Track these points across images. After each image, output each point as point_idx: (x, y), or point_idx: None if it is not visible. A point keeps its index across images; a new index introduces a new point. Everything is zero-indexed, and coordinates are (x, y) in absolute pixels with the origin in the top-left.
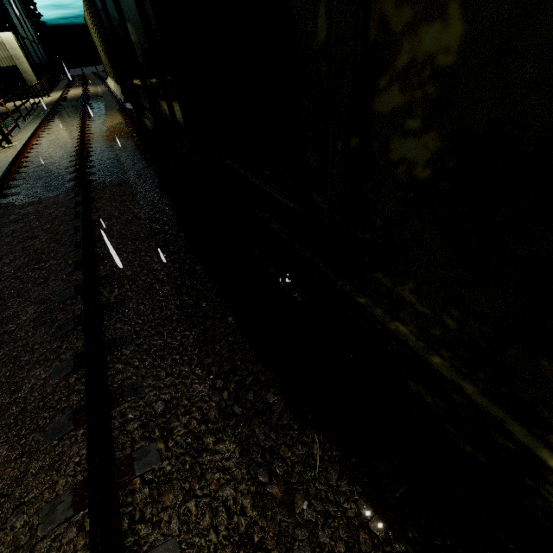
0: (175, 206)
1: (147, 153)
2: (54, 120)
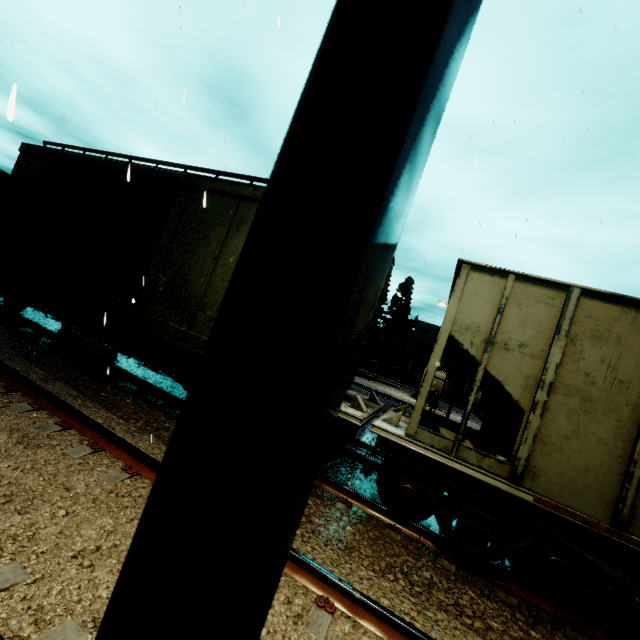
0: None
1: None
2: None
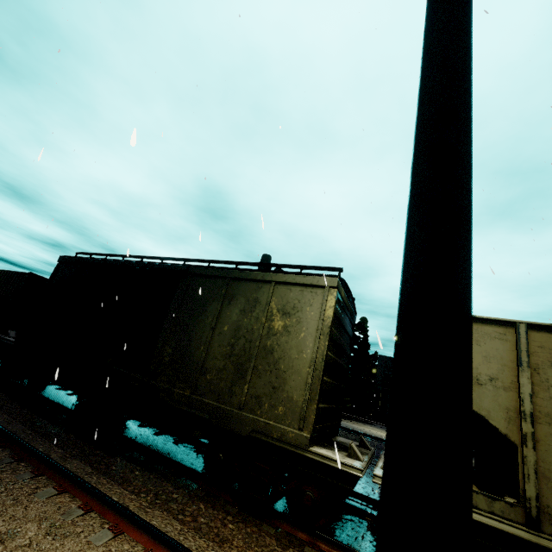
0: (13, 397)
1: None
2: None
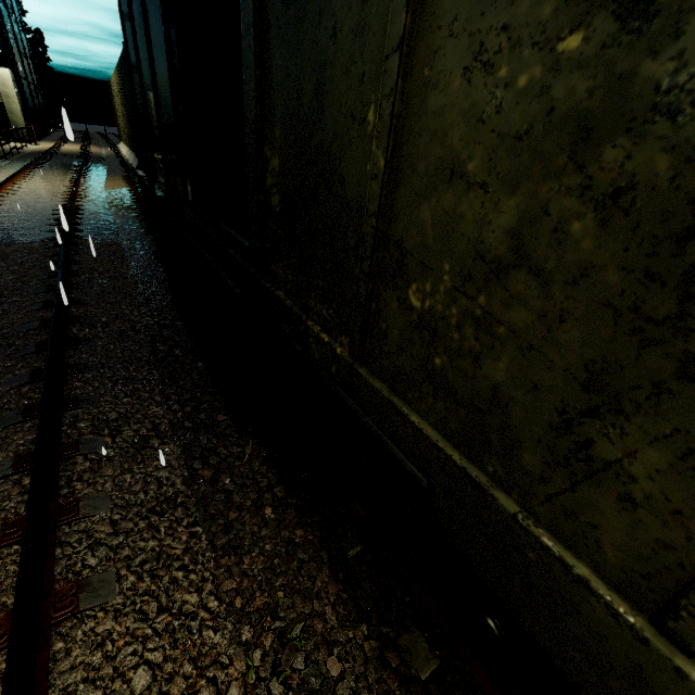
0: (169, 273)
1: (149, 223)
2: (38, 170)
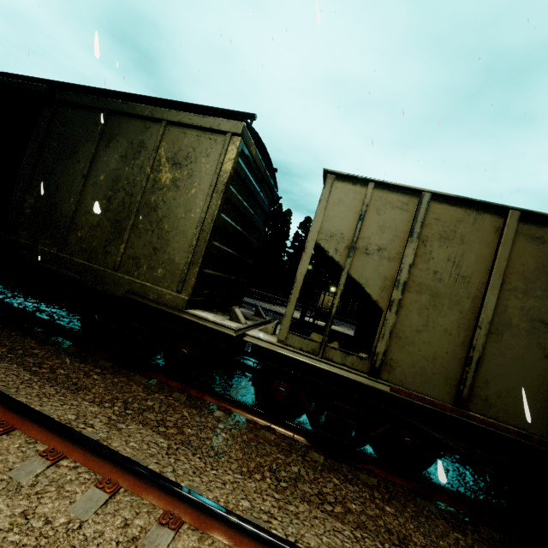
0: None
1: None
2: None
